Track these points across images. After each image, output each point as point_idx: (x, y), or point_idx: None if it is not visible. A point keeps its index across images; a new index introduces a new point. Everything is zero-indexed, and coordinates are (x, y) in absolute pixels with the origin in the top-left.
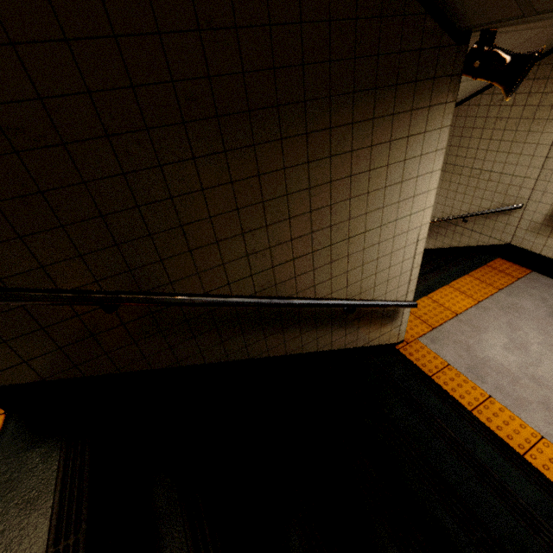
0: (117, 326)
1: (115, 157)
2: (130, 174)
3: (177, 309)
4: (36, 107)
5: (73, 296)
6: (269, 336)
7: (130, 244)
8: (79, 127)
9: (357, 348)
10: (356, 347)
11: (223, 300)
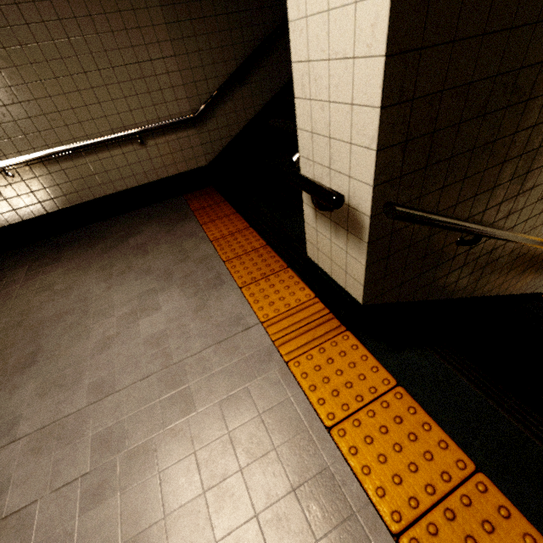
0: (450, 259)
1: (539, 112)
2: (536, 126)
3: (480, 247)
4: (536, 69)
5: (481, 227)
6: (499, 277)
7: (498, 187)
8: (541, 86)
9: (527, 294)
10: (527, 293)
11: (526, 238)
